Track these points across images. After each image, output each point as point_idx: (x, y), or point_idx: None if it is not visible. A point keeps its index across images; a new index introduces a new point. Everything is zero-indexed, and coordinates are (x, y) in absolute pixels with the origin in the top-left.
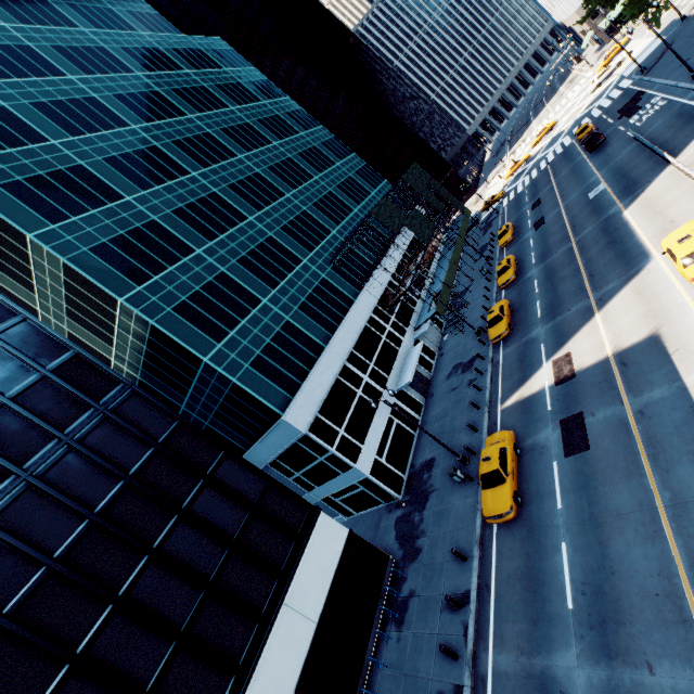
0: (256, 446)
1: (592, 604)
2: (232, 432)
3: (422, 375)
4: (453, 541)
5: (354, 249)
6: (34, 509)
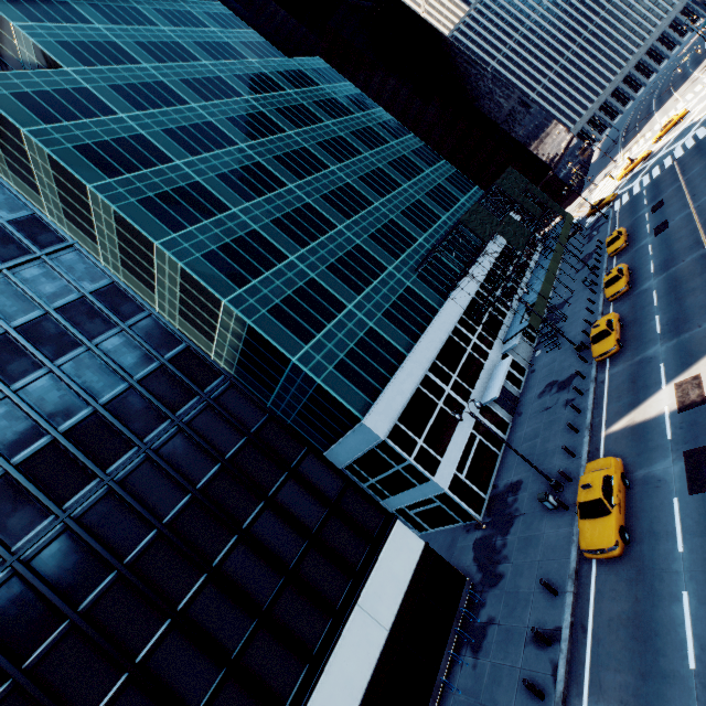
0: (334, 448)
1: None
2: (312, 432)
3: (509, 392)
4: (542, 572)
5: (440, 258)
6: (150, 478)
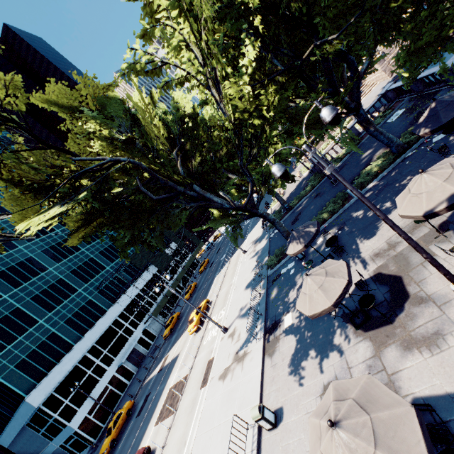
0: (15, 415)
1: None
2: (2, 406)
3: (141, 353)
4: None
5: (118, 277)
6: None
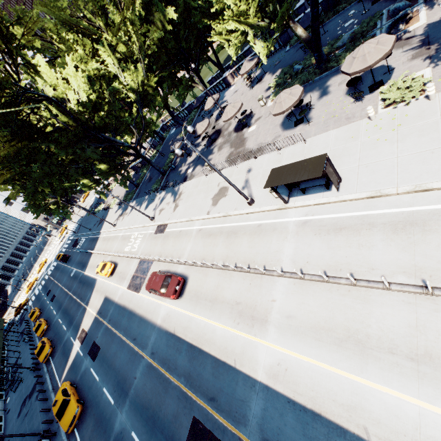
0: None
1: (118, 389)
2: None
3: None
4: None
5: None
6: None
